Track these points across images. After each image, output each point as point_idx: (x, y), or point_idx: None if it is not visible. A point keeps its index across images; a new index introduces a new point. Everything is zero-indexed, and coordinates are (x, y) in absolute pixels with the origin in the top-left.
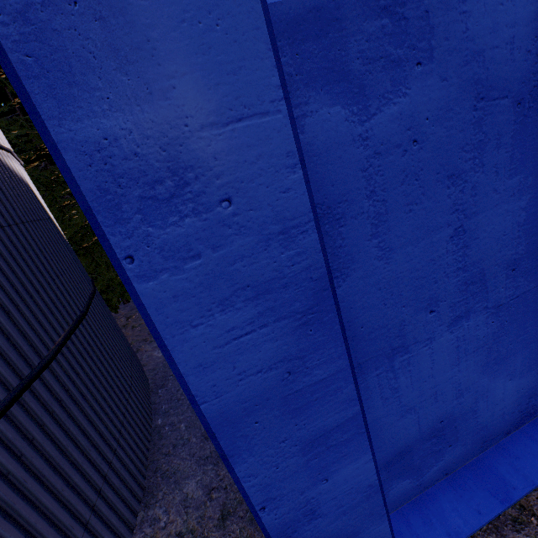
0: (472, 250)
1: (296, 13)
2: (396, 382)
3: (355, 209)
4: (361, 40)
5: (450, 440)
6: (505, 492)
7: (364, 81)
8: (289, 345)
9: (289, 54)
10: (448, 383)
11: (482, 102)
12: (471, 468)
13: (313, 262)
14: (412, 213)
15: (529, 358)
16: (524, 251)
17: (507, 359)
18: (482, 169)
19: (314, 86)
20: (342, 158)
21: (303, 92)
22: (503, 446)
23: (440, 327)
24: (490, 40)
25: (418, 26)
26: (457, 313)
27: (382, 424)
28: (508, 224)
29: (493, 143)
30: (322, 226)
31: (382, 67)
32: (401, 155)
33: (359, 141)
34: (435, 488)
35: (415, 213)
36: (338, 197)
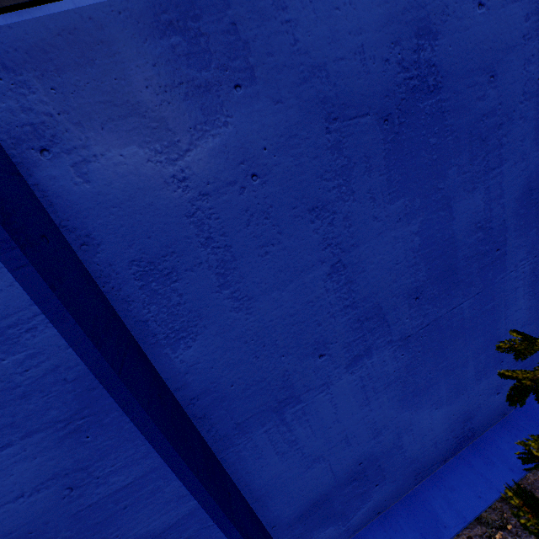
0: (360, 284)
1: (36, 37)
2: (292, 434)
3: (189, 260)
4: (145, 65)
5: (376, 480)
6: (436, 532)
7: (163, 113)
8: (58, 458)
9: (40, 89)
10: (360, 425)
11: (336, 123)
12: (405, 504)
13: (62, 361)
14: (270, 255)
15: (455, 384)
16: (427, 277)
17: (428, 389)
18: (352, 197)
19: (90, 124)
20: (155, 205)
21: (75, 134)
22: (440, 476)
23: (337, 370)
24: (332, 51)
25: (226, 42)
26: (355, 353)
27: (285, 479)
28: (399, 251)
29: (361, 167)
30: (147, 285)
31: (185, 94)
32: (238, 192)
33: (174, 183)
34: (366, 530)
35: (274, 255)
36: (161, 249)
